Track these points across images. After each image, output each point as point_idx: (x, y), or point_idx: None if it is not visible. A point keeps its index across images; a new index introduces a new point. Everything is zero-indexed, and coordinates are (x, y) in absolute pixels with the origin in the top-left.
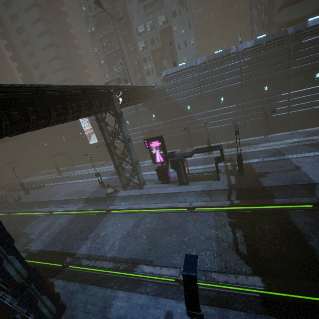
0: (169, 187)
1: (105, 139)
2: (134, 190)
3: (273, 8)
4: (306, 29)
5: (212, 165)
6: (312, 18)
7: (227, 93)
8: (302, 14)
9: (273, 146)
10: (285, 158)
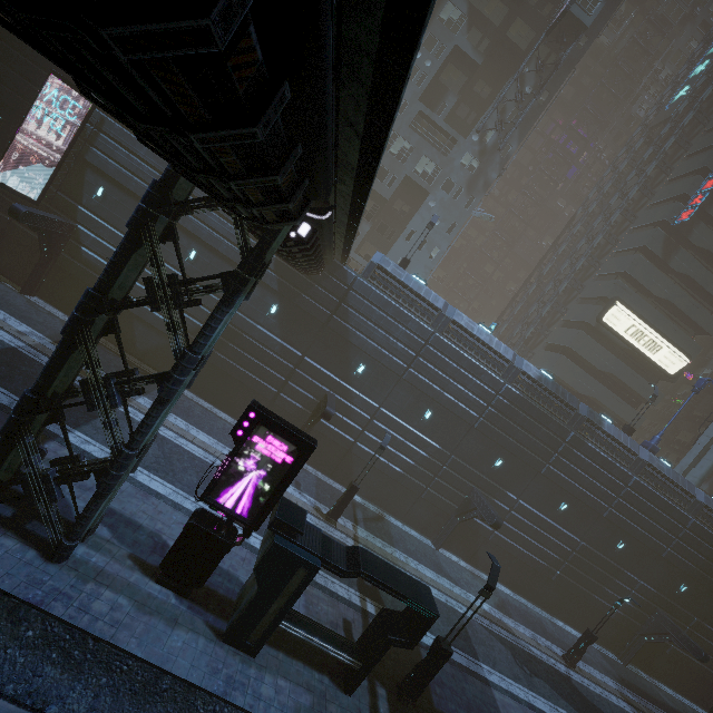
0: (182, 625)
1: (109, 276)
2: (18, 542)
3: (546, 336)
4: (598, 429)
5: (331, 583)
6: (605, 417)
7: (443, 412)
8: (571, 383)
9: (453, 598)
10: (483, 676)
